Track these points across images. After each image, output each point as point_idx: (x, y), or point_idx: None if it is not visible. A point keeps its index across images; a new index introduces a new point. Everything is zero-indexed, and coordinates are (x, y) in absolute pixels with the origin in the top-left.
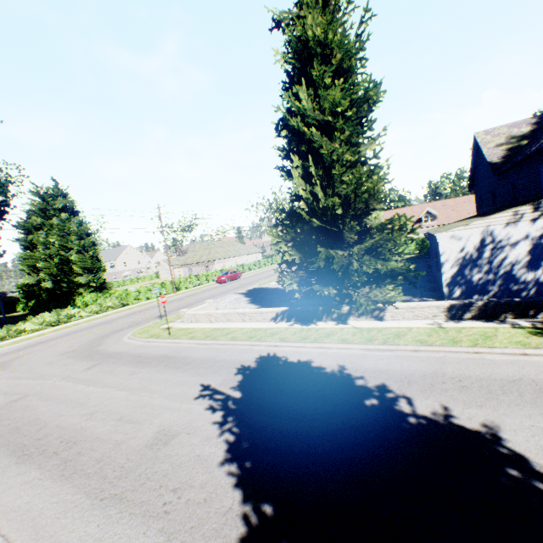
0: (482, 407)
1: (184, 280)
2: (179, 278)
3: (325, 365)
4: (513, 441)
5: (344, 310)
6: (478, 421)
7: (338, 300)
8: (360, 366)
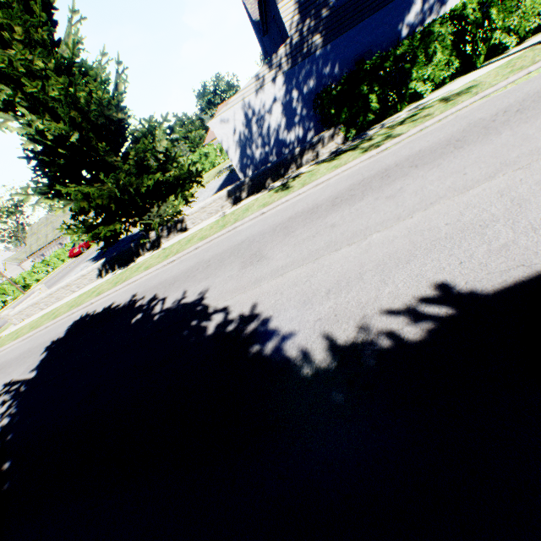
0: (209, 278)
1: (29, 274)
2: (21, 275)
3: (122, 301)
4: (210, 297)
5: (153, 236)
6: (199, 292)
7: (142, 230)
8: (148, 287)
